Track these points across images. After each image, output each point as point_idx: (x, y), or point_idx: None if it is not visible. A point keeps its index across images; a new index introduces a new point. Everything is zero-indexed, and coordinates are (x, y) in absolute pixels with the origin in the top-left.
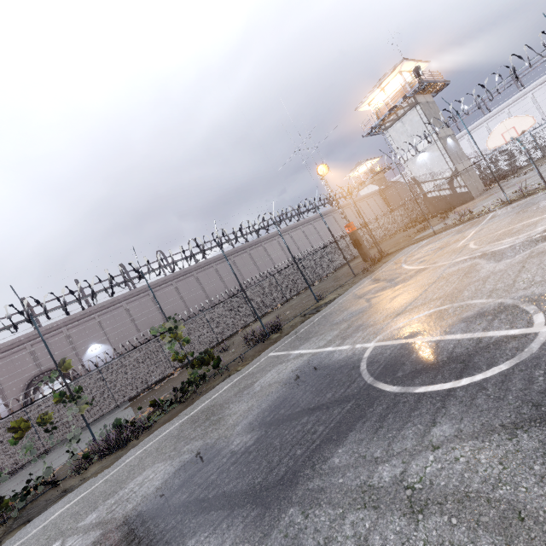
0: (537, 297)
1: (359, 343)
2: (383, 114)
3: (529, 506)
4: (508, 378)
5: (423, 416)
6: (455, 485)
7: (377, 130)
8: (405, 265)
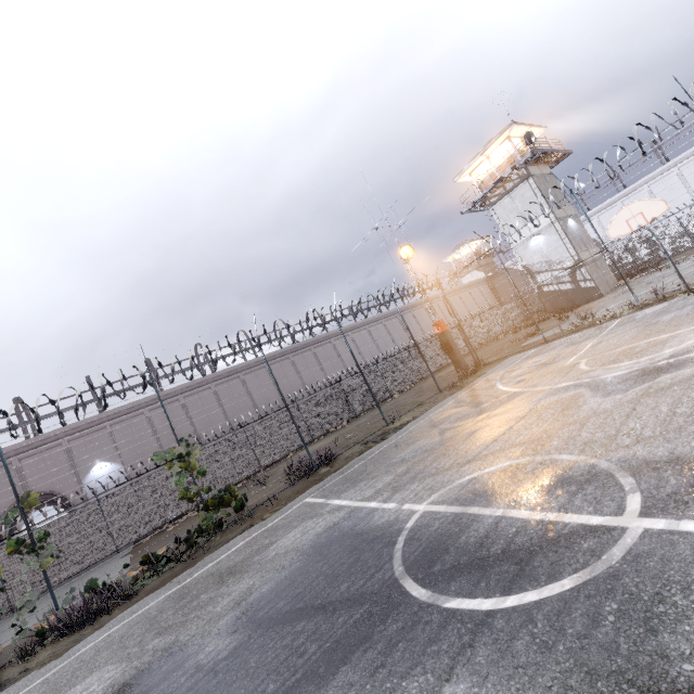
0: (639, 463)
1: (408, 502)
2: (488, 187)
3: None
4: (567, 607)
5: (440, 658)
6: None
7: (480, 206)
8: (500, 384)
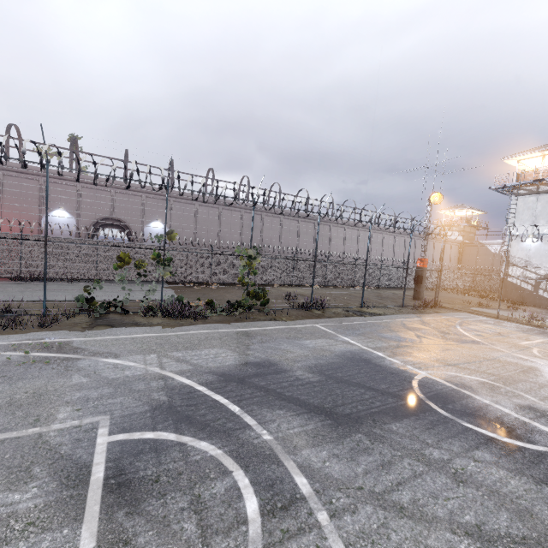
0: None
1: (410, 365)
2: (525, 179)
3: (539, 515)
4: (543, 456)
5: (469, 440)
6: (489, 483)
7: (507, 190)
8: (460, 328)
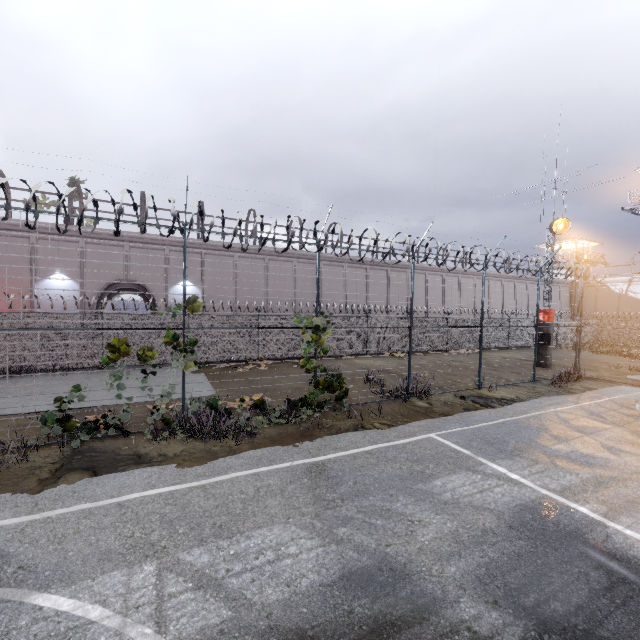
0: None
1: None
2: None
3: None
4: None
5: None
6: None
7: None
8: None
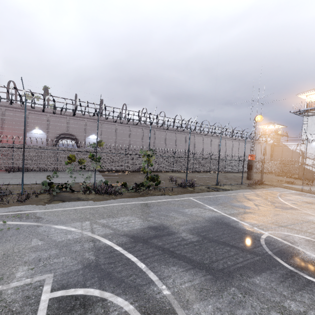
0: None
1: (256, 227)
2: (311, 106)
3: None
4: None
5: (314, 292)
6: None
7: (300, 113)
8: (281, 198)
